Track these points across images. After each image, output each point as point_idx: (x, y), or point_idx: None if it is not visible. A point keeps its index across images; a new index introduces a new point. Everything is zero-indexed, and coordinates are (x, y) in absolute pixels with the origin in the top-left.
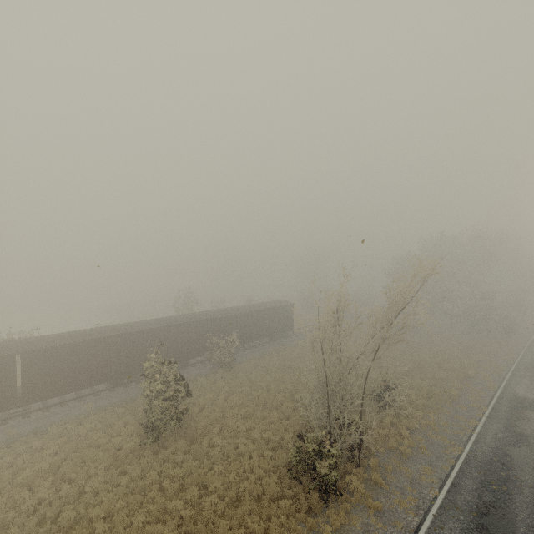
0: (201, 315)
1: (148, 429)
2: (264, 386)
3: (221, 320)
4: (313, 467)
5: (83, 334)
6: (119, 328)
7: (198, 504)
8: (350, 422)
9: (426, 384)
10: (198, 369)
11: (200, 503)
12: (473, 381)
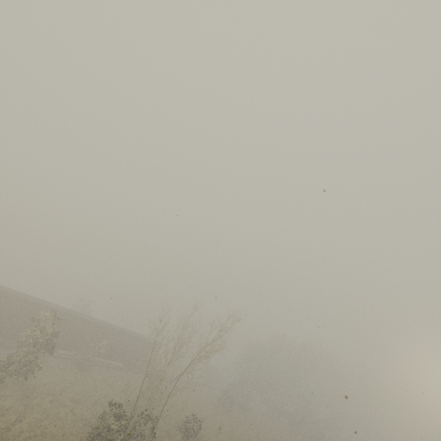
0: (89, 317)
1: (3, 368)
2: (103, 394)
3: (101, 328)
4: (109, 426)
5: (1, 286)
6: (28, 295)
7: (7, 431)
8: (152, 416)
9: None
10: (59, 362)
11: (9, 431)
12: None
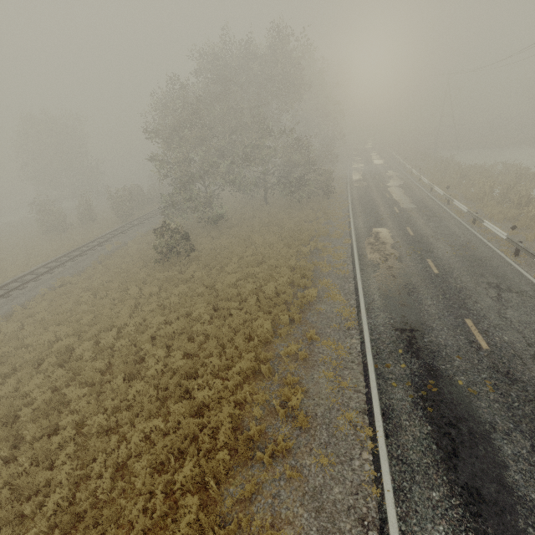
0: None
1: None
2: None
3: None
4: None
5: None
6: None
7: None
8: None
9: (234, 381)
10: None
11: None
12: (317, 314)
